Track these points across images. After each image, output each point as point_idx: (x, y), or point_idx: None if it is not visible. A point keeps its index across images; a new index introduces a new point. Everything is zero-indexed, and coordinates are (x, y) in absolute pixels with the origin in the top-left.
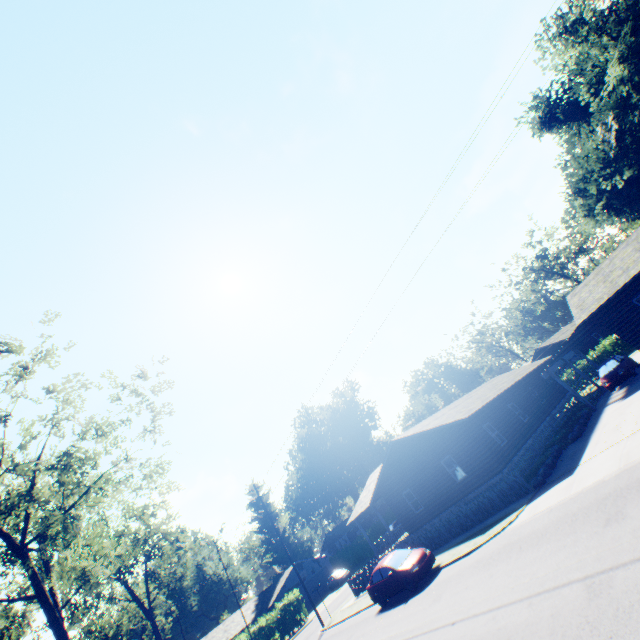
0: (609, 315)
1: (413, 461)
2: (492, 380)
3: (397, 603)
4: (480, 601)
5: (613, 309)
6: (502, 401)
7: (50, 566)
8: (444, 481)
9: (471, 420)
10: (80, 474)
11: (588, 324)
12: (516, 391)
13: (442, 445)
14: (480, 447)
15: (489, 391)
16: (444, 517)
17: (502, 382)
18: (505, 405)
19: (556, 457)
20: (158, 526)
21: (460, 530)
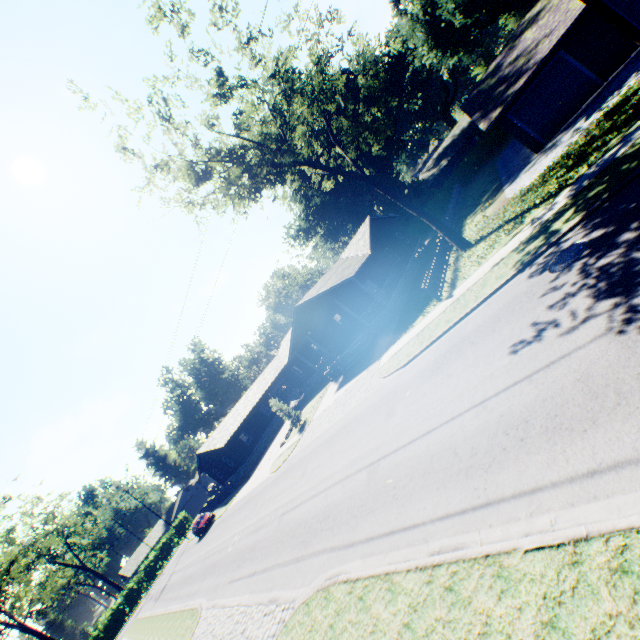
0: (285, 374)
1: (212, 458)
2: (270, 367)
3: (201, 538)
4: (200, 555)
5: (286, 372)
6: (257, 407)
7: (4, 610)
8: (227, 466)
9: (233, 437)
10: (1, 577)
11: (279, 377)
12: (269, 392)
13: (220, 453)
14: (235, 453)
15: (252, 399)
16: (223, 489)
17: (264, 384)
18: (258, 410)
19: (263, 453)
20: (64, 523)
21: (230, 493)
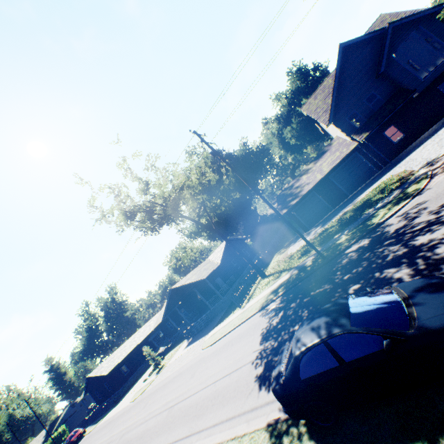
0: (162, 326)
1: (97, 382)
2: (156, 316)
3: None
4: None
5: (163, 324)
6: (139, 347)
7: None
8: (106, 390)
9: (116, 367)
10: None
11: (158, 327)
12: (150, 336)
13: (104, 379)
14: (114, 381)
15: (137, 340)
16: (98, 409)
17: (148, 329)
18: (139, 348)
19: (133, 384)
20: None
21: (102, 413)
